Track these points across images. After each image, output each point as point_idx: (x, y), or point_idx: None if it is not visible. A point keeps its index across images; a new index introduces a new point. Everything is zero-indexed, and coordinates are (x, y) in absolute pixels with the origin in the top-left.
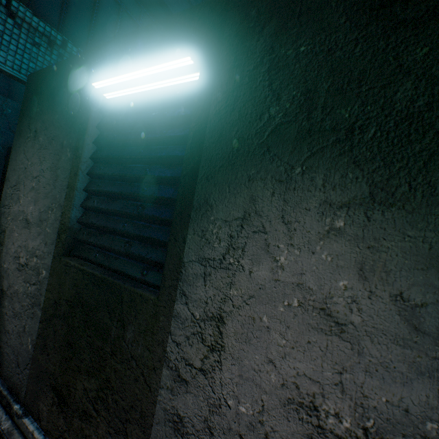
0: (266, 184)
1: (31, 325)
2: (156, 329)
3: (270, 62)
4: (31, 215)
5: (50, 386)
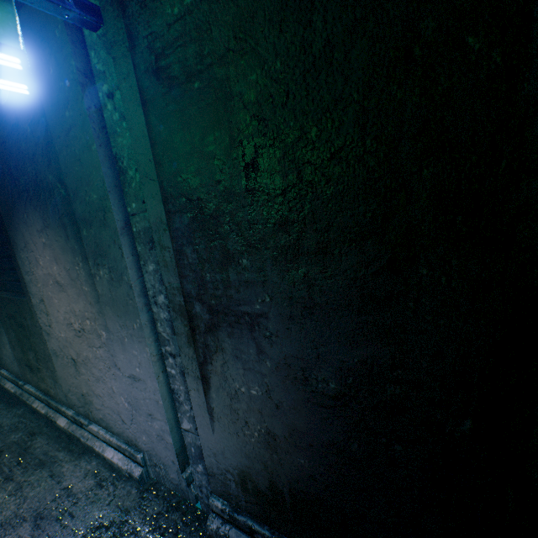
0: (23, 225)
1: (5, 339)
2: (34, 315)
3: None
4: None
5: (25, 365)
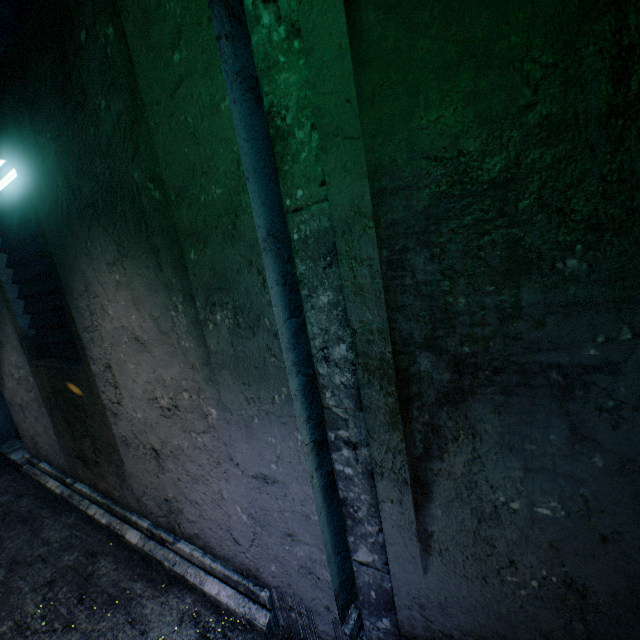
0: (83, 259)
1: (47, 422)
2: (93, 389)
3: (41, 152)
4: (0, 335)
5: (76, 457)
